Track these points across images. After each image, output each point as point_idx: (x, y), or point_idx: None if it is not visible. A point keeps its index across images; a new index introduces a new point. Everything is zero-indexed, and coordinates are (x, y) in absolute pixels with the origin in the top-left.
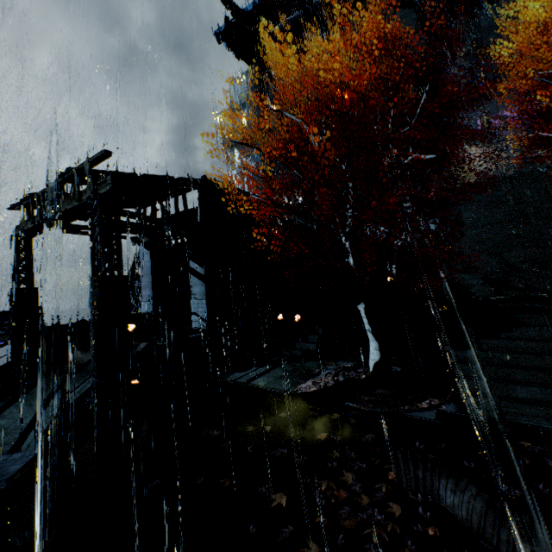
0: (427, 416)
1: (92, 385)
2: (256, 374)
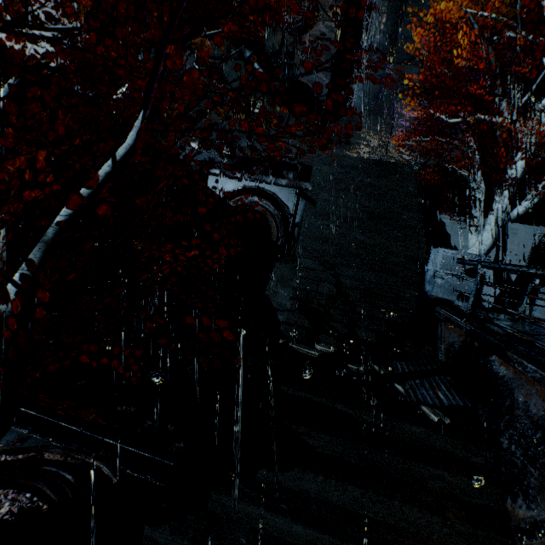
0: None
1: None
2: None
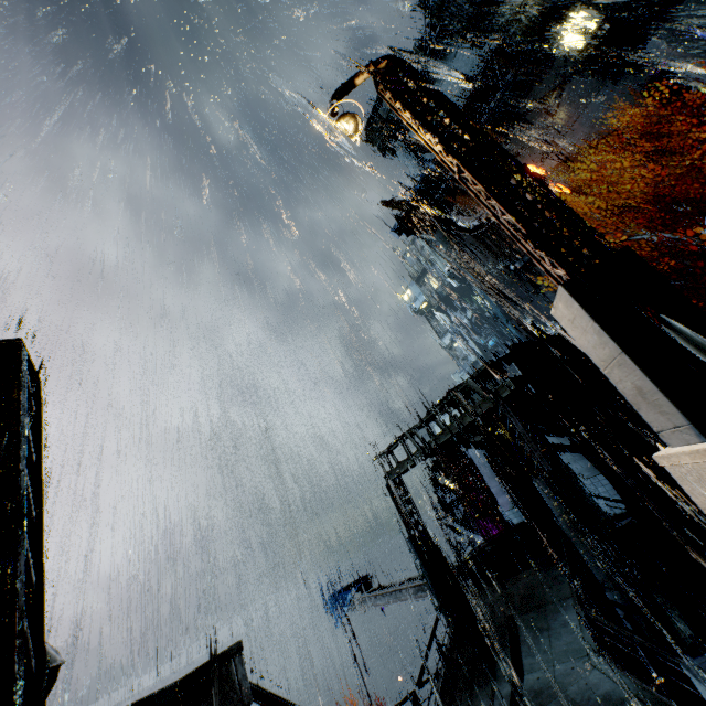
0: None
1: (613, 601)
2: None
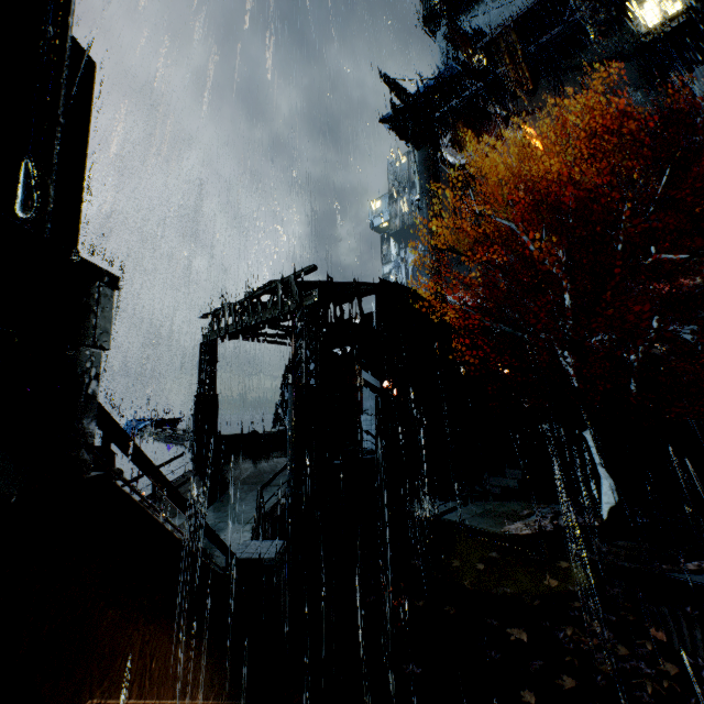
0: (697, 579)
1: (287, 496)
2: (446, 509)
